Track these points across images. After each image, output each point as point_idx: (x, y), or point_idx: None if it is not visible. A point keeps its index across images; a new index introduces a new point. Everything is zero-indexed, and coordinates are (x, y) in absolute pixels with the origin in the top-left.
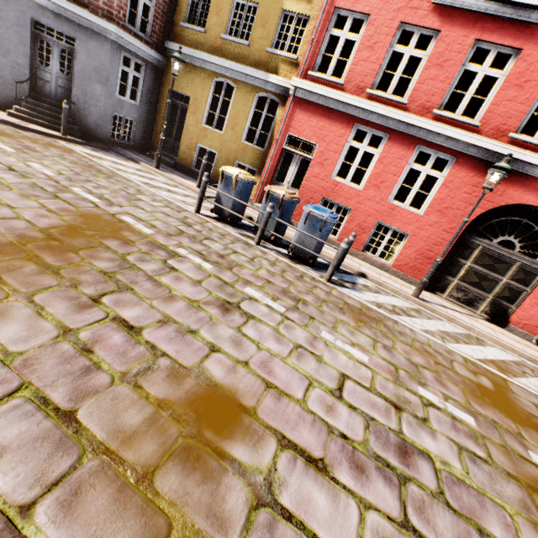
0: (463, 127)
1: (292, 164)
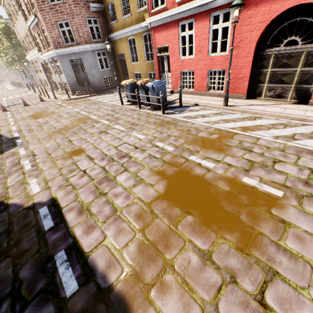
0: None
1: (164, 61)
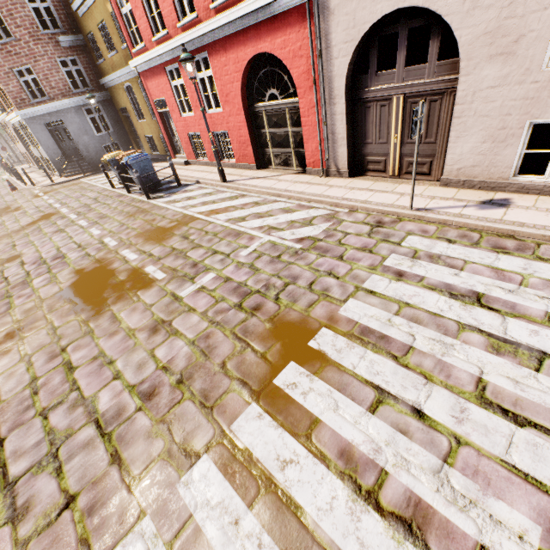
0: (194, 24)
1: (170, 119)
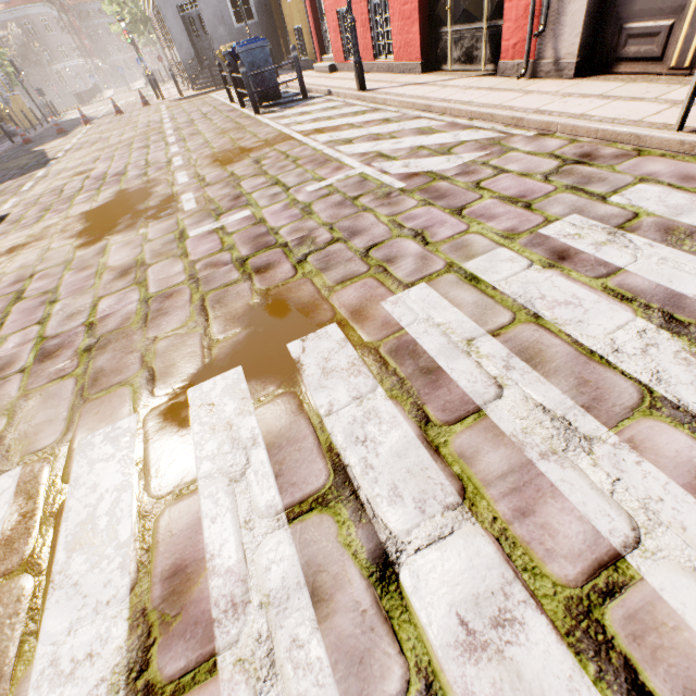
0: None
1: None
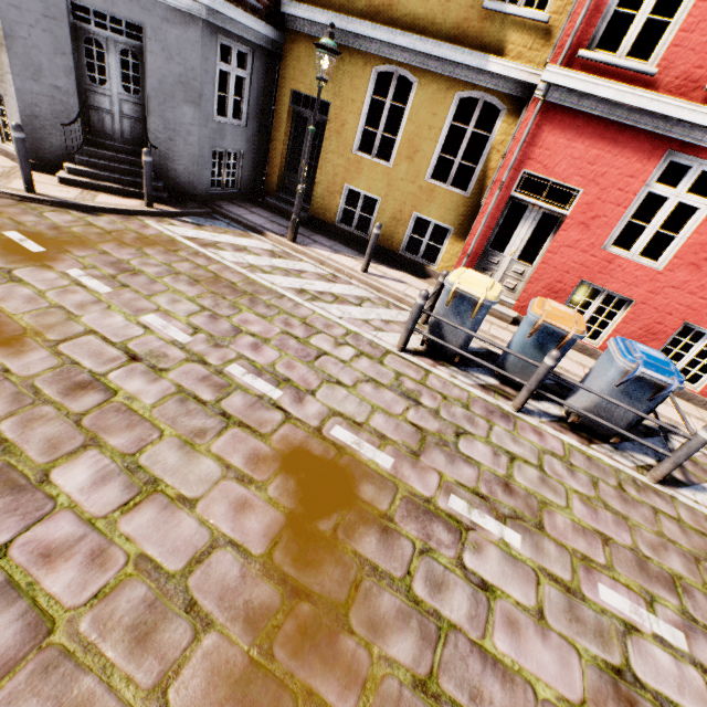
0: None
1: (524, 221)
